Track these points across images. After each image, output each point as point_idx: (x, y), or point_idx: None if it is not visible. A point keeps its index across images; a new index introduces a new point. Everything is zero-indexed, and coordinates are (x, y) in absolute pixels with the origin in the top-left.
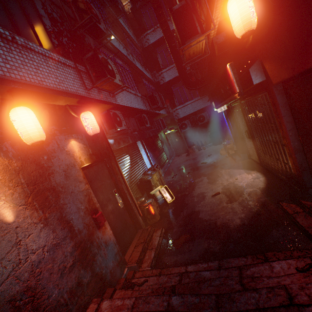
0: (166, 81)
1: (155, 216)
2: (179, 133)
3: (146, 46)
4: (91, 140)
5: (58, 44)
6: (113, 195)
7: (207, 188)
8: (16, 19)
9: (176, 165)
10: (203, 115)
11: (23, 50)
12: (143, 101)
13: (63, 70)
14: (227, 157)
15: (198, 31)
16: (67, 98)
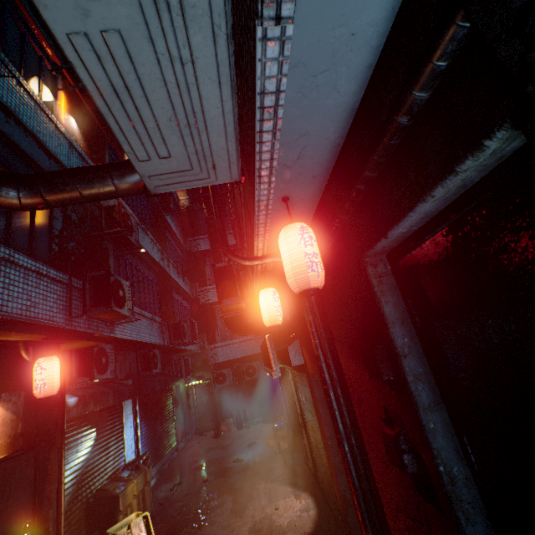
0: (210, 302)
1: None
2: (213, 387)
3: (193, 251)
4: (33, 403)
5: (58, 251)
6: None
7: (225, 526)
8: (16, 223)
9: (189, 455)
10: (254, 366)
11: (0, 263)
12: (162, 329)
13: (46, 288)
14: (277, 454)
15: (238, 294)
16: (30, 334)
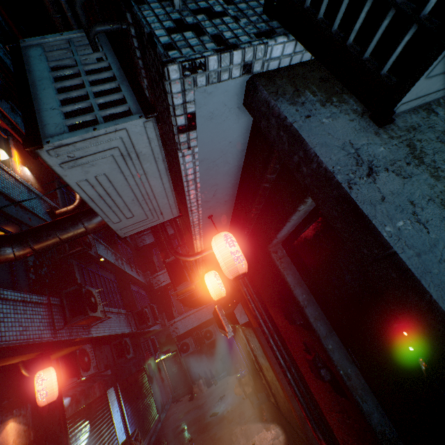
0: (163, 285)
1: None
2: (179, 357)
3: (140, 246)
4: (38, 412)
5: (35, 278)
6: None
7: None
8: None
9: (171, 423)
10: (210, 330)
11: None
12: (128, 319)
13: (32, 312)
14: (244, 399)
15: (188, 279)
16: (28, 354)
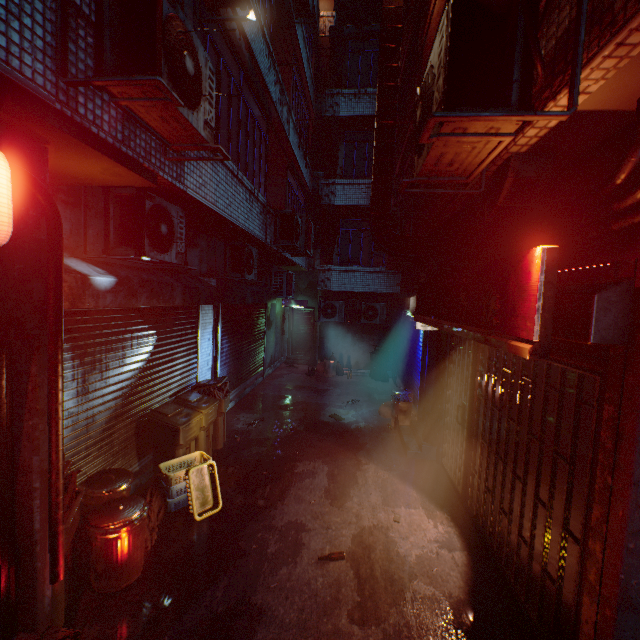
0: (336, 204)
1: (125, 570)
2: (314, 318)
3: (326, 114)
4: None
5: None
6: None
7: (317, 515)
8: None
9: (275, 387)
10: (377, 308)
11: None
12: (265, 218)
13: None
14: (390, 429)
15: (511, 97)
16: None
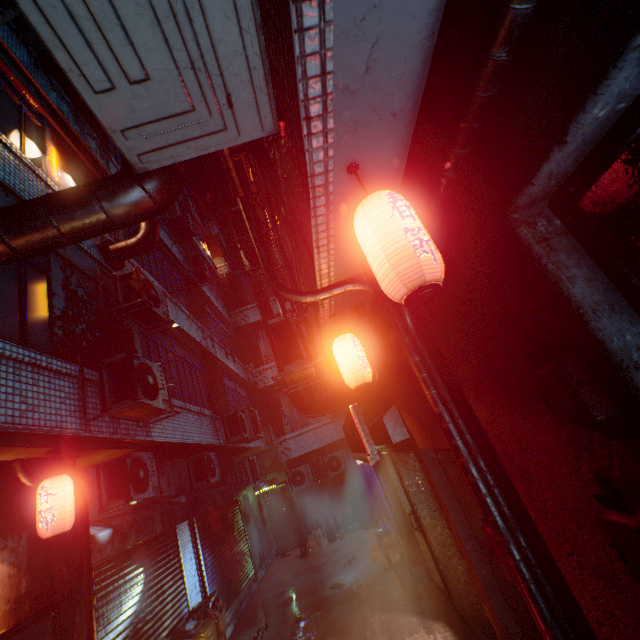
0: (271, 384)
1: None
2: (289, 491)
3: (241, 325)
4: (42, 546)
5: (62, 336)
6: None
7: None
8: None
9: (272, 586)
10: (338, 456)
11: None
12: (215, 425)
13: (48, 384)
14: (387, 570)
15: (303, 355)
16: (25, 448)
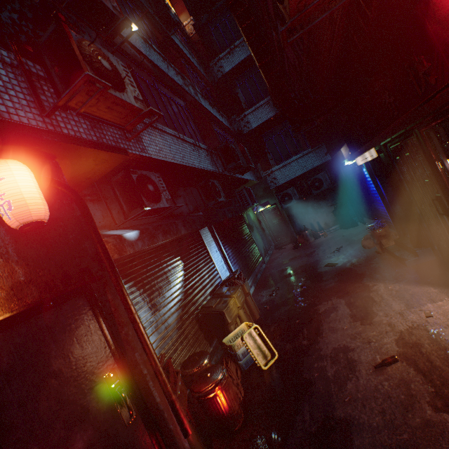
0: (253, 128)
1: (231, 418)
2: (279, 210)
3: (218, 77)
4: (35, 239)
5: None
6: (100, 393)
7: (354, 336)
8: None
9: (276, 266)
10: (319, 178)
11: None
12: (211, 157)
13: None
14: (379, 254)
15: None
16: None
